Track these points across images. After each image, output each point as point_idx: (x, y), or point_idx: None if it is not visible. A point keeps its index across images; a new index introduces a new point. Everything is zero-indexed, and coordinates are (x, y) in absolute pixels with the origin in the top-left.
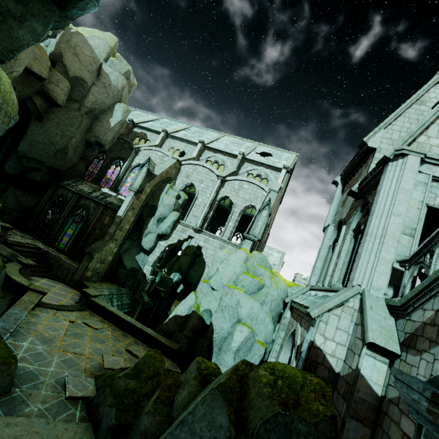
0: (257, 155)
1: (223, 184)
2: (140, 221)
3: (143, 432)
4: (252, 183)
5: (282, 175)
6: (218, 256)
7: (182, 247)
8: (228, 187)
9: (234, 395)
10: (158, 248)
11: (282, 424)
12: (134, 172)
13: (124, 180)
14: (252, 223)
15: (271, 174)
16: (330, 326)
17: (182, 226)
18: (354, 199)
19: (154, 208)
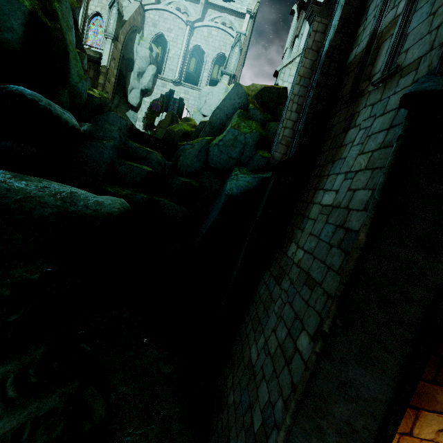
0: (219, 0)
1: (193, 32)
2: (120, 77)
3: (200, 130)
4: (219, 29)
5: (246, 22)
6: (203, 92)
7: (155, 124)
8: (197, 35)
9: (245, 89)
10: (144, 105)
11: (266, 91)
12: (92, 25)
13: (85, 35)
14: (227, 62)
15: (236, 22)
16: (286, 75)
17: (161, 80)
18: (304, 12)
19: (131, 61)
